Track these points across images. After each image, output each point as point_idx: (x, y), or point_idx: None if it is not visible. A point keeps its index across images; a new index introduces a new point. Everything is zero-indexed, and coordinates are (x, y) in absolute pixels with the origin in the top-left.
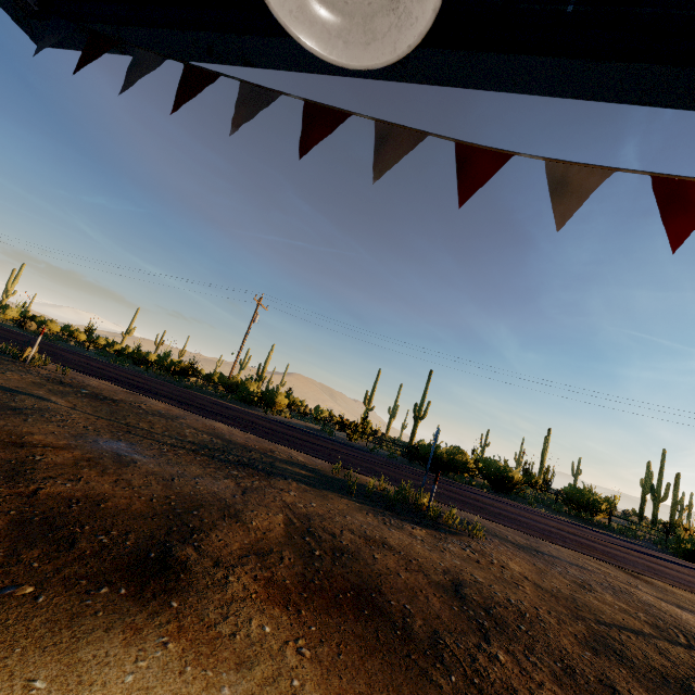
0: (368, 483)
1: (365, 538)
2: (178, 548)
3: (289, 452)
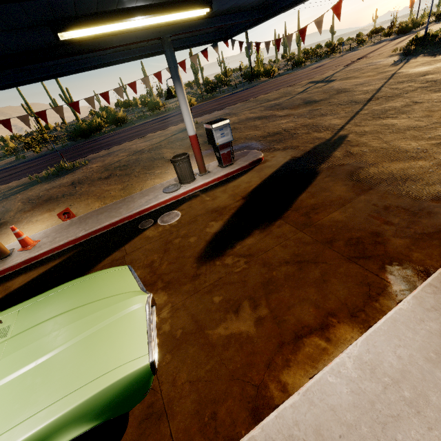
0: (43, 175)
1: (47, 190)
2: (0, 222)
3: (7, 186)
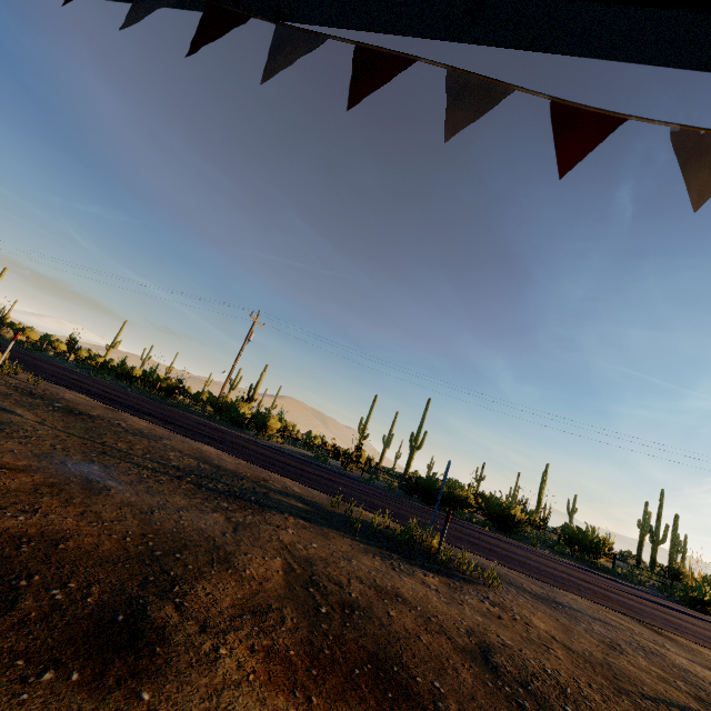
0: (373, 520)
1: (375, 588)
2: (154, 607)
3: (283, 481)
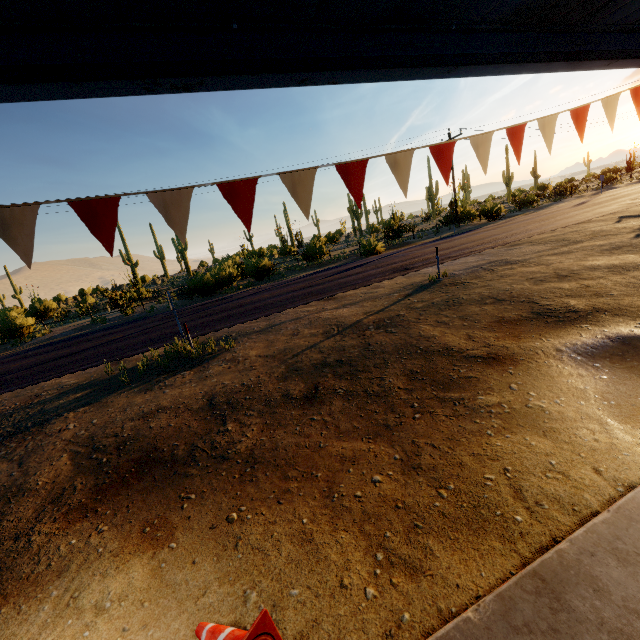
0: (138, 367)
1: (143, 417)
2: None
3: (58, 382)
